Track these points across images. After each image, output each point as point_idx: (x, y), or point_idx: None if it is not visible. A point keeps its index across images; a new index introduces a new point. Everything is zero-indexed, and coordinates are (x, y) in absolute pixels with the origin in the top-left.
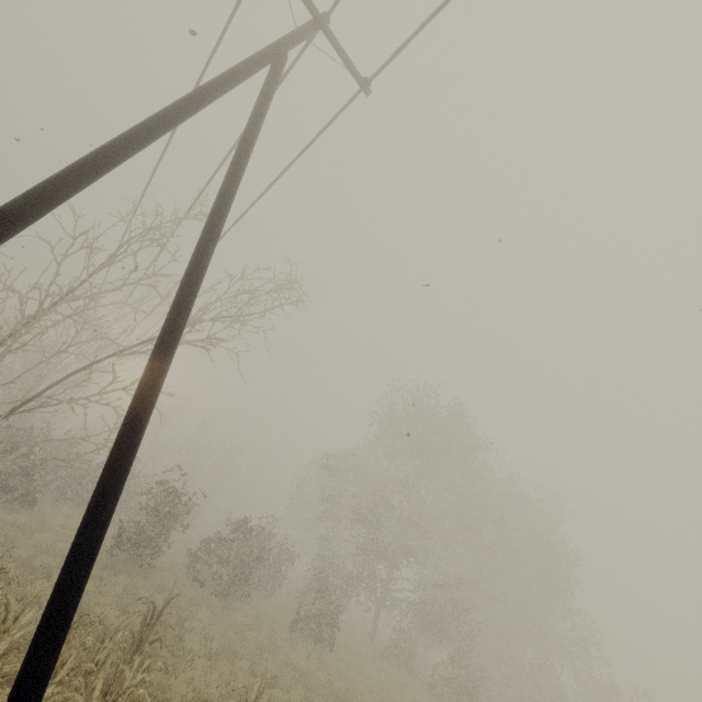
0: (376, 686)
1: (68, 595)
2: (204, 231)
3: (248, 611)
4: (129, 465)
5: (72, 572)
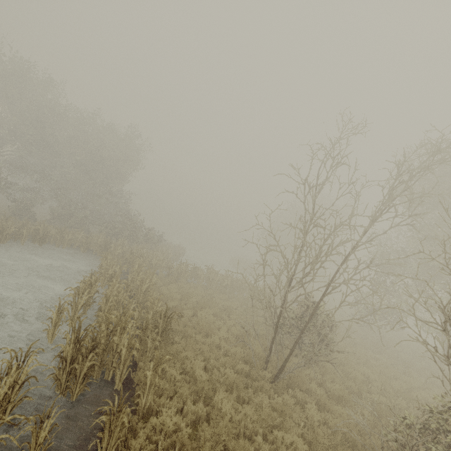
0: None
1: None
2: None
3: None
4: None
5: None
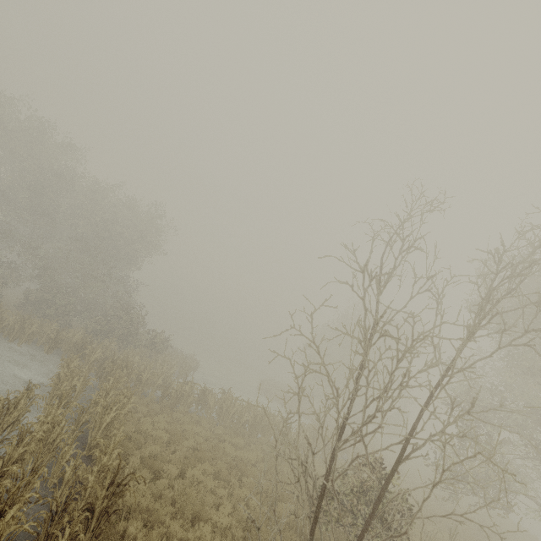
0: None
1: None
2: None
3: None
4: None
5: None
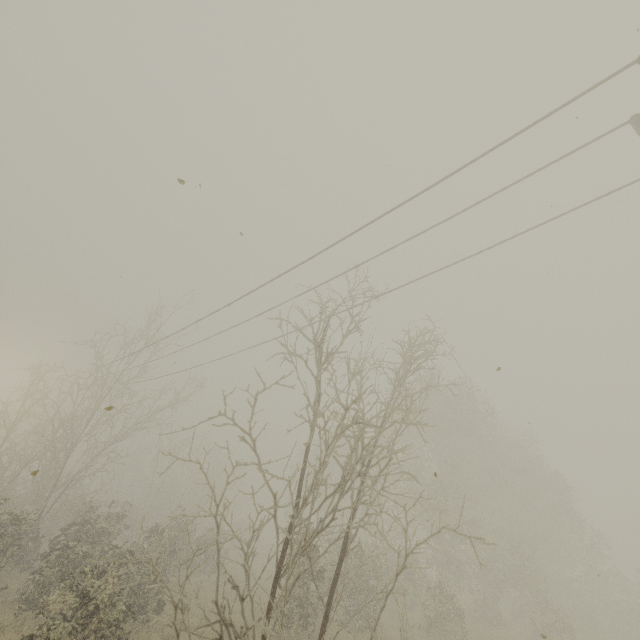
0: None
1: None
2: None
3: (398, 635)
4: None
5: None
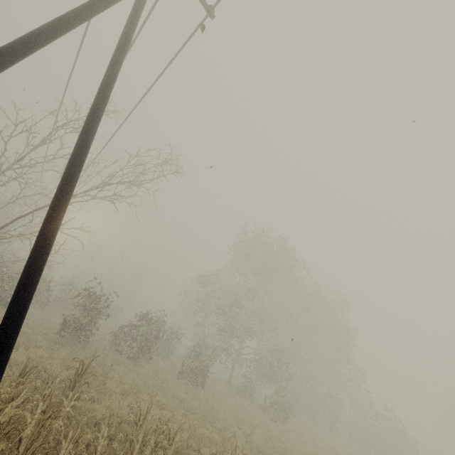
0: (229, 408)
1: (2, 347)
2: (91, 110)
3: (150, 367)
4: (42, 266)
5: (4, 333)
